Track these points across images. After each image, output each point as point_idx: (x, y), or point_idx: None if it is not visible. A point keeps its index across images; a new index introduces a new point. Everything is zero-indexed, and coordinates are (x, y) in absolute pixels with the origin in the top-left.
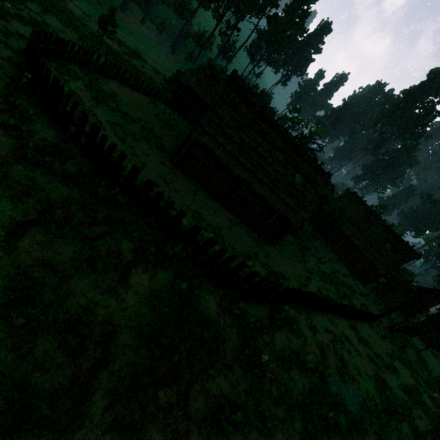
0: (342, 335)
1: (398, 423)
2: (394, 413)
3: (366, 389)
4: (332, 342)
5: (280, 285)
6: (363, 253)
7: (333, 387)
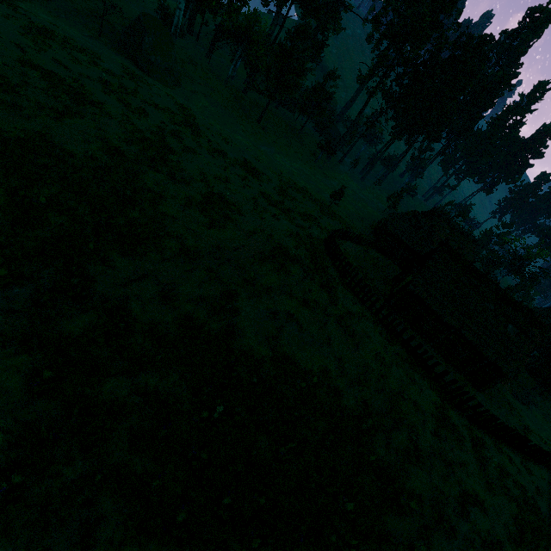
0: None
1: None
2: None
3: None
4: (549, 489)
5: (497, 419)
6: None
7: (546, 514)
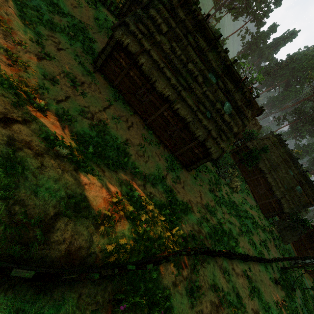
0: (232, 290)
1: None
2: None
3: None
4: (216, 307)
5: (125, 270)
6: (273, 190)
7: None
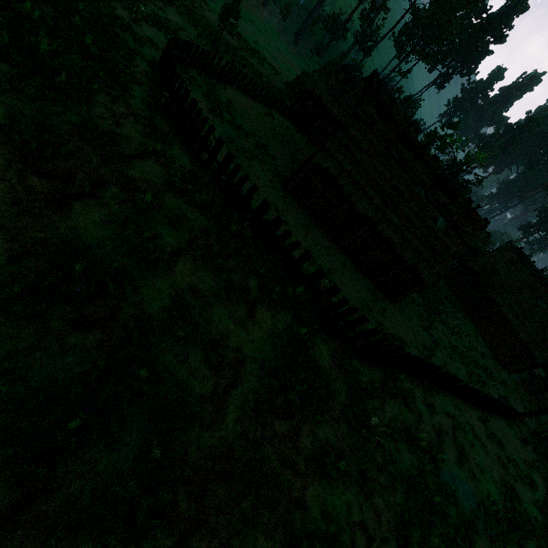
0: (466, 424)
1: (522, 538)
2: (519, 527)
3: (487, 490)
4: (452, 428)
5: (401, 349)
6: (516, 331)
7: (445, 475)
